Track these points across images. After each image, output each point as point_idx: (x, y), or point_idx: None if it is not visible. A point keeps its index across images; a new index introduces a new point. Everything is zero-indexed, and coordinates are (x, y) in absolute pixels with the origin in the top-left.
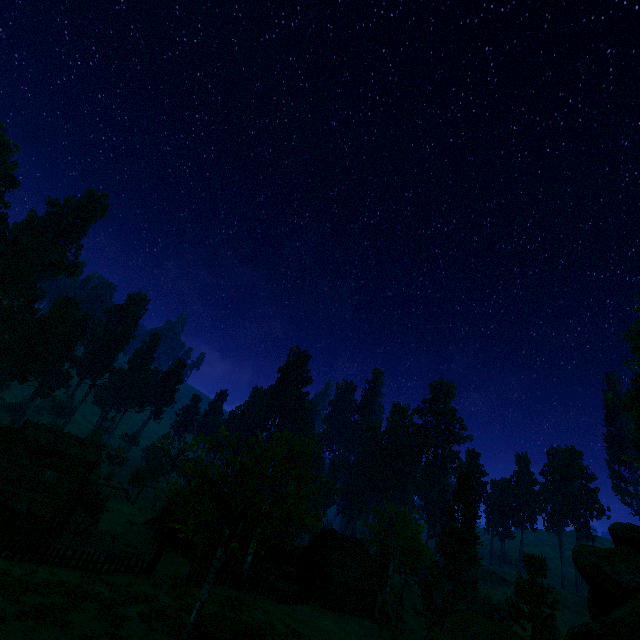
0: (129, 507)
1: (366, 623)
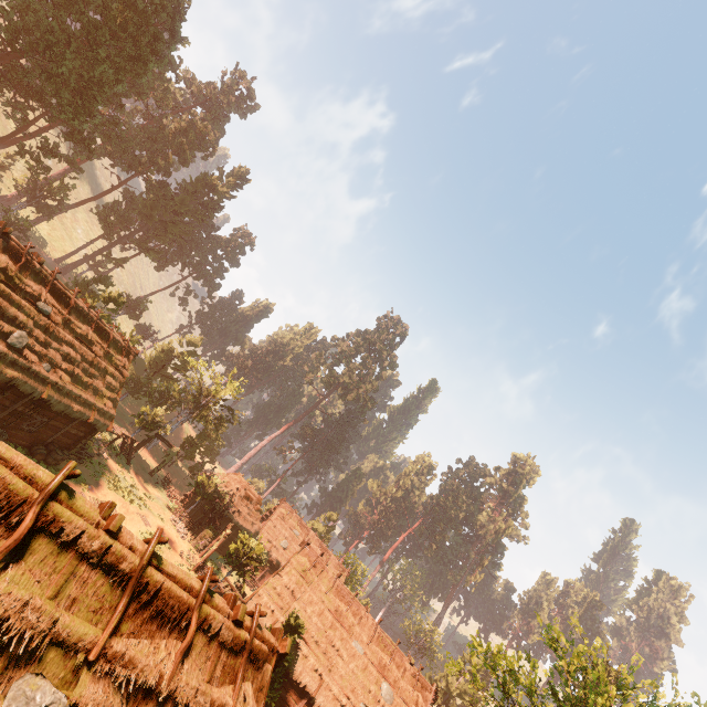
0: (127, 477)
1: None
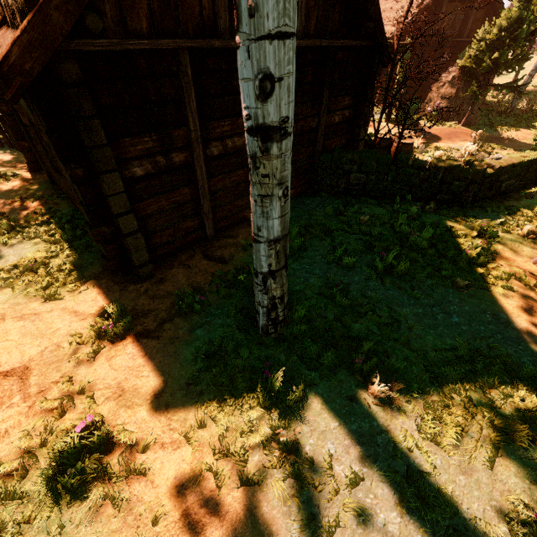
0: None
1: (5, 256)
